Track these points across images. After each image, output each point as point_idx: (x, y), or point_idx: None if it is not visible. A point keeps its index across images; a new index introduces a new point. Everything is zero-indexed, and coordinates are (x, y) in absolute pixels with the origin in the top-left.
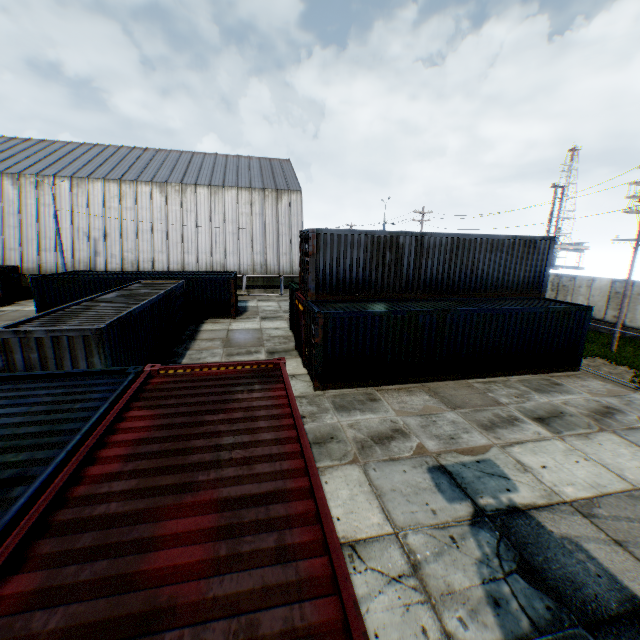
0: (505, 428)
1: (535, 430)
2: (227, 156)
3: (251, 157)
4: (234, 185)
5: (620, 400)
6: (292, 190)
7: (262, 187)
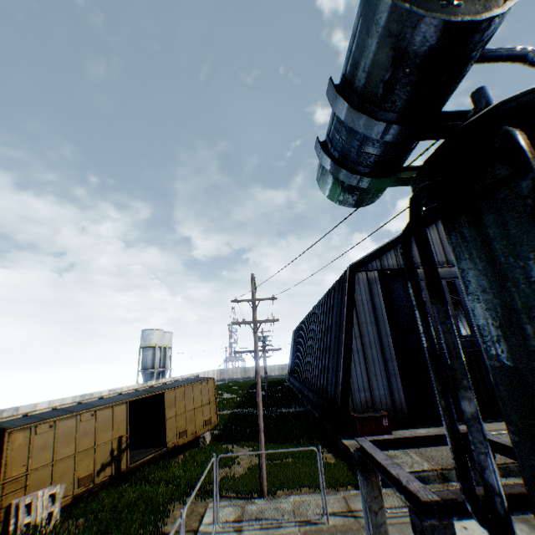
0: None
1: None
2: None
3: None
4: None
5: None
6: None
7: None
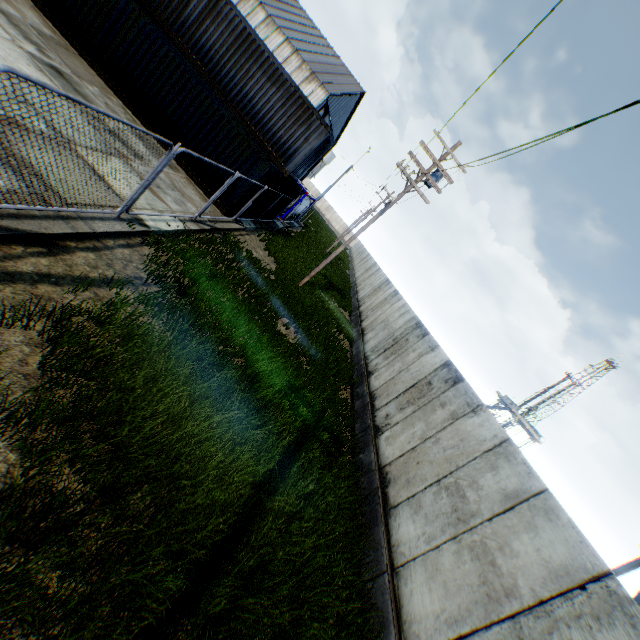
0: (13, 26)
1: (27, 46)
2: (324, 39)
3: (340, 60)
4: (287, 37)
5: (169, 184)
6: (324, 86)
7: (305, 61)
